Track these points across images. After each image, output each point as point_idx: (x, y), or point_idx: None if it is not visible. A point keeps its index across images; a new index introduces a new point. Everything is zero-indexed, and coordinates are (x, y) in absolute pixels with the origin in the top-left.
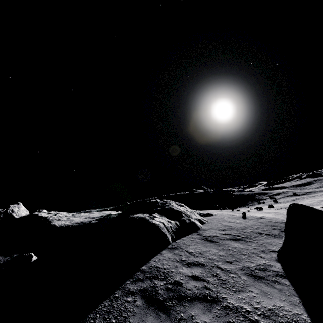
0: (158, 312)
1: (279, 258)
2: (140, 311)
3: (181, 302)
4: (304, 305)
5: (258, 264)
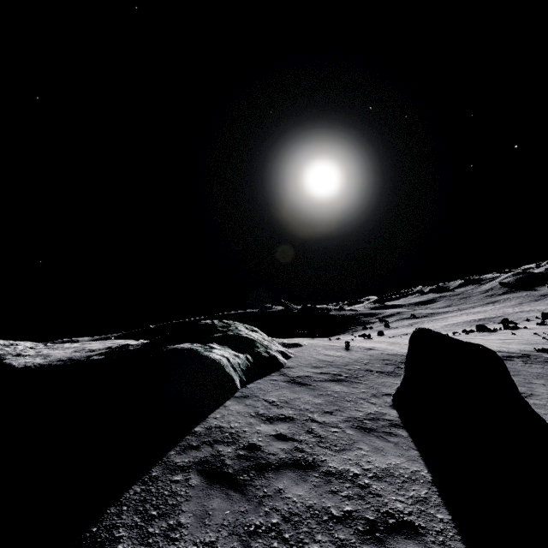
0: (227, 491)
1: (395, 402)
2: (197, 493)
3: (262, 472)
4: (424, 459)
5: (368, 412)
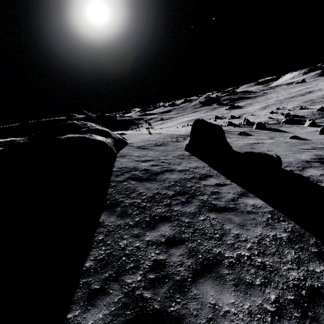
0: (149, 182)
1: (186, 149)
2: (138, 185)
3: (157, 175)
4: (204, 162)
5: (179, 154)
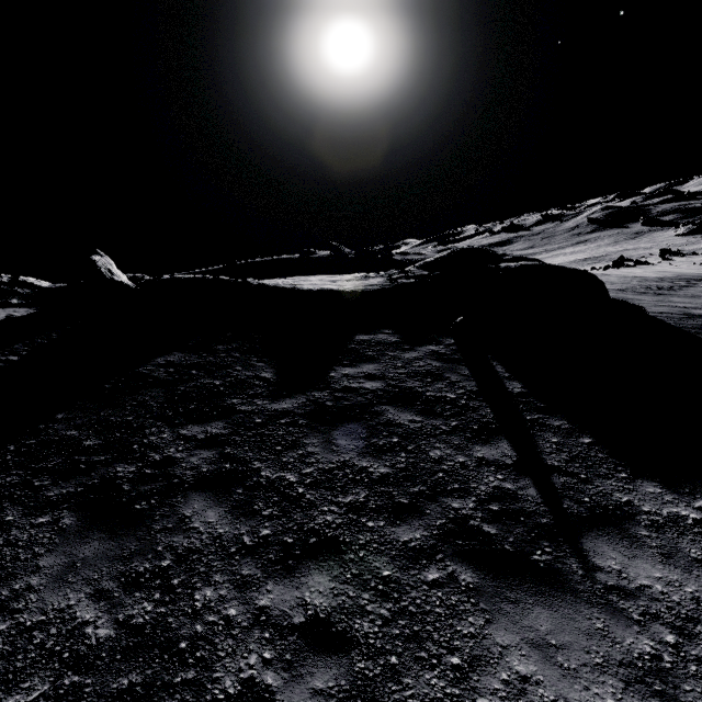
0: None
1: None
2: None
3: None
4: None
5: None
